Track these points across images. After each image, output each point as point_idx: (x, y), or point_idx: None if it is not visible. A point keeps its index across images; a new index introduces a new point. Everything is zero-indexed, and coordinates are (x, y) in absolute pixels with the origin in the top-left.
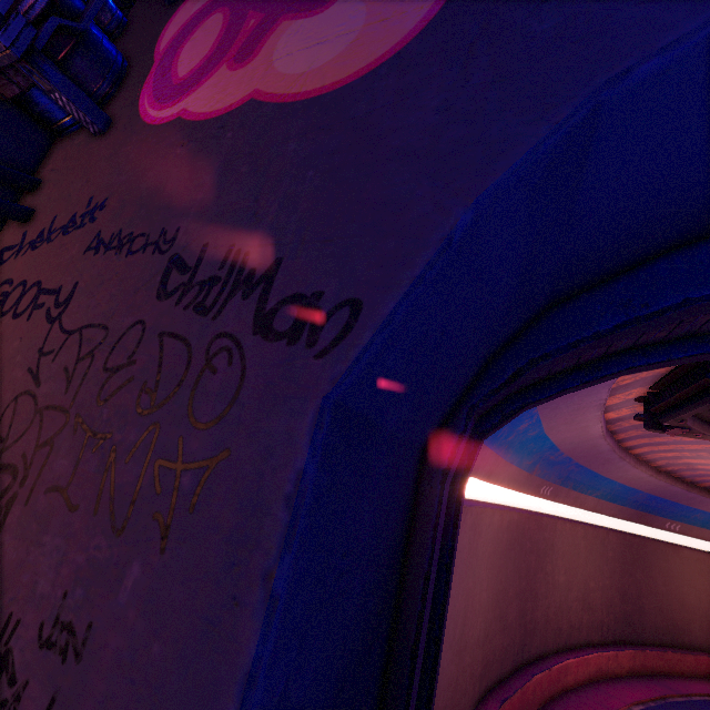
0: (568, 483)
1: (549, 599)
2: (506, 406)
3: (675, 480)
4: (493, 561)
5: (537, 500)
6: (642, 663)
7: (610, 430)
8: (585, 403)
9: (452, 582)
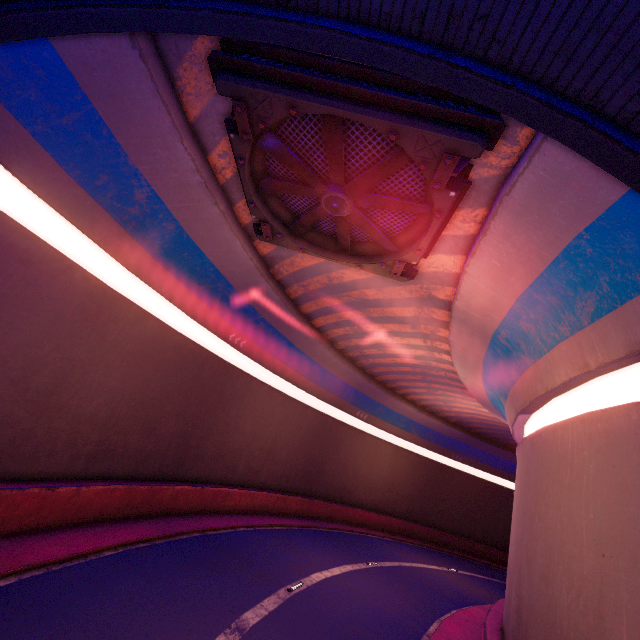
0: (265, 344)
1: (227, 438)
2: None
3: (358, 369)
4: (139, 362)
5: (235, 355)
6: (309, 509)
7: (278, 280)
8: (181, 171)
9: (21, 315)
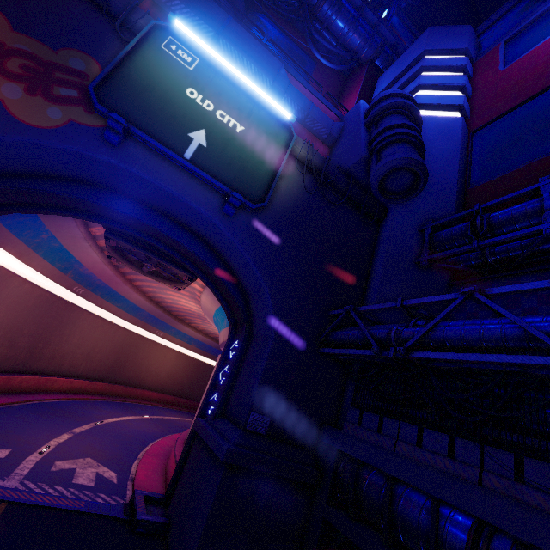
0: (97, 292)
1: (60, 347)
2: (3, 207)
3: (160, 307)
4: (15, 307)
5: (74, 296)
6: (110, 390)
7: (115, 265)
8: (73, 234)
9: None
